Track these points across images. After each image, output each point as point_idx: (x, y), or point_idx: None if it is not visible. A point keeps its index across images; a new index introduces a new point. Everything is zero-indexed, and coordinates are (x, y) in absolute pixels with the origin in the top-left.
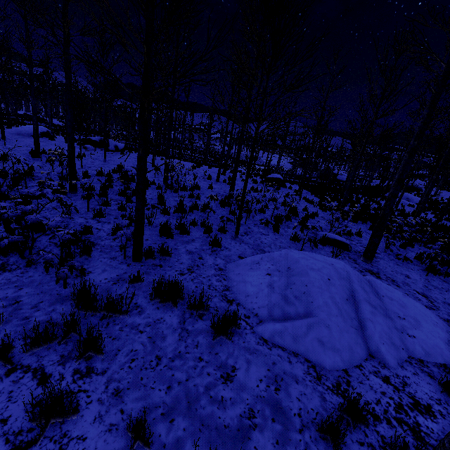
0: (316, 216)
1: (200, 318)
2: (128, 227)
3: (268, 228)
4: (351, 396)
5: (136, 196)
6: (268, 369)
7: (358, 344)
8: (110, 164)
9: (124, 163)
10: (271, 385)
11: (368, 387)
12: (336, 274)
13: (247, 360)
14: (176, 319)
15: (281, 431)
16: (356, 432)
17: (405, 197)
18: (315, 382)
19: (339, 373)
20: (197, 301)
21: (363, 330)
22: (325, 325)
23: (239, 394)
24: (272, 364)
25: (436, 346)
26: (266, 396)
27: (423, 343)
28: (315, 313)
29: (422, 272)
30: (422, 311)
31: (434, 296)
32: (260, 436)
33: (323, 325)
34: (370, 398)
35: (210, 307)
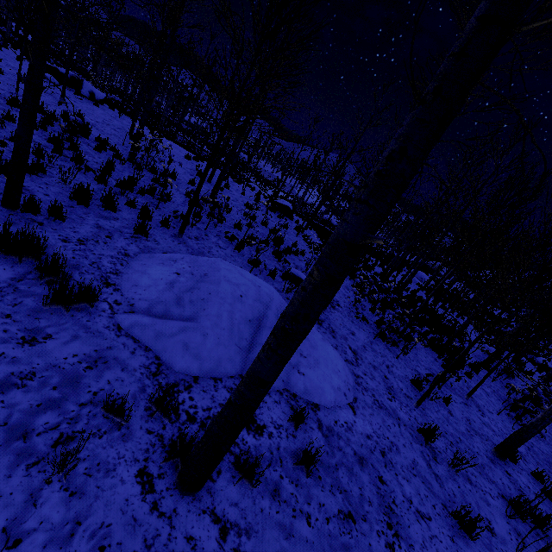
0: (302, 256)
1: (48, 284)
2: (30, 174)
3: (231, 243)
4: (181, 397)
5: (19, 118)
6: (97, 350)
7: (233, 362)
8: (66, 108)
9: (89, 115)
10: (84, 362)
11: (209, 396)
12: (255, 295)
13: (75, 335)
14: (11, 275)
15: (56, 398)
16: (154, 423)
17: (420, 277)
18: (147, 375)
19: (186, 378)
20: (51, 263)
21: (250, 353)
22: (203, 333)
23: (31, 357)
24: (106, 348)
25: (321, 388)
26: (69, 369)
27: (309, 382)
28: (199, 320)
29: (373, 335)
30: (331, 357)
31: (365, 356)
32: (20, 395)
33: (201, 332)
34: (202, 404)
35: (74, 280)
